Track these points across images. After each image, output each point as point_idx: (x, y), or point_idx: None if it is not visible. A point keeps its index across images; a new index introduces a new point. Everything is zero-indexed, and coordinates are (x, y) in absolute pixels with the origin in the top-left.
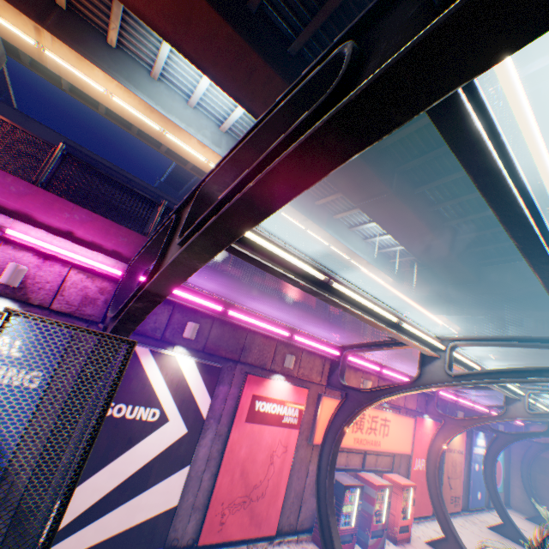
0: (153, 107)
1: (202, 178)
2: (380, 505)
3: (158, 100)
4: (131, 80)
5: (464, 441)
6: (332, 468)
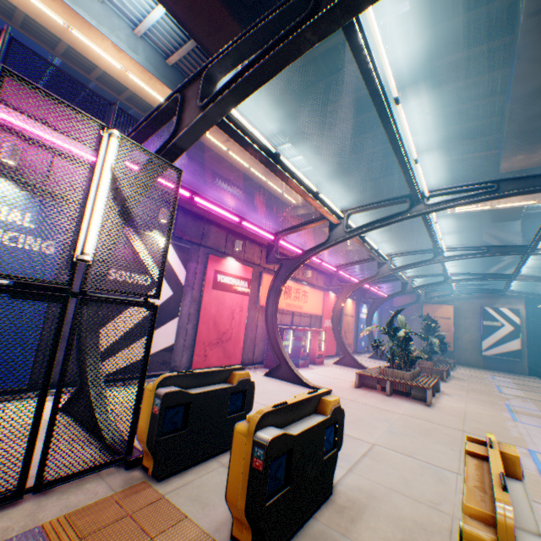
0: None
1: (110, 92)
2: (305, 342)
3: None
4: None
5: (354, 310)
6: (276, 313)
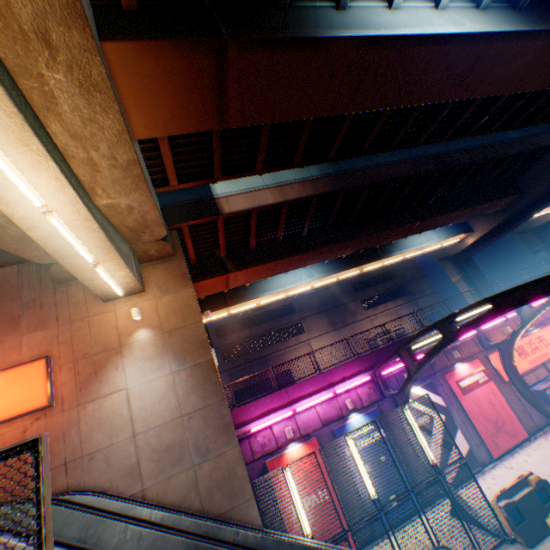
0: (279, 291)
1: None
2: None
3: (277, 286)
4: (264, 290)
5: None
6: (524, 386)
